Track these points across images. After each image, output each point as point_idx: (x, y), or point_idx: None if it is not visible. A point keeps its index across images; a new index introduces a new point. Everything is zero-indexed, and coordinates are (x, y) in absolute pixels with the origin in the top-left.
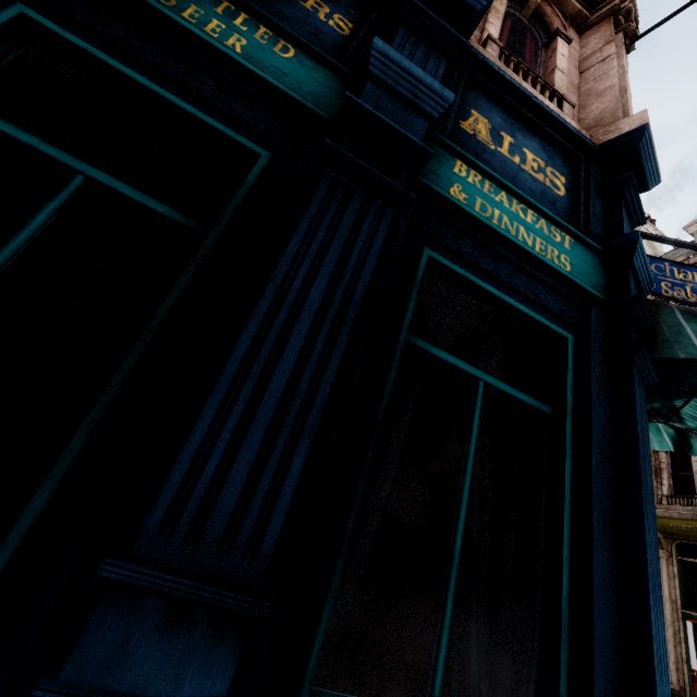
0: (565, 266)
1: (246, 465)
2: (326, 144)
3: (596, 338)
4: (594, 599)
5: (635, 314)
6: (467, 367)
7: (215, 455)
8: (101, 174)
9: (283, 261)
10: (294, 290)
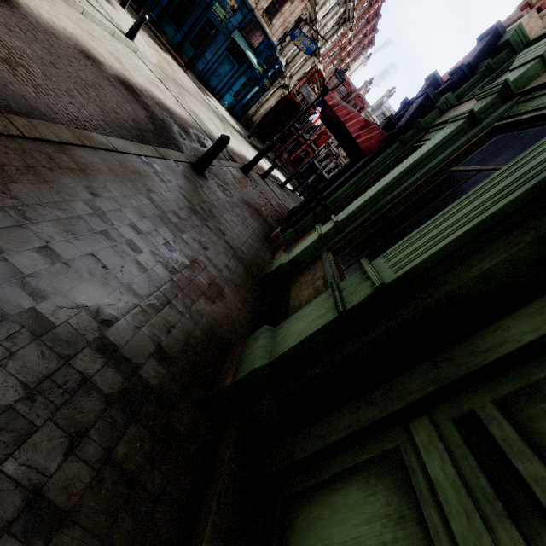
0: (224, 20)
1: (187, 27)
2: (199, 3)
3: (222, 30)
4: (206, 50)
5: (227, 28)
6: (207, 29)
7: (186, 25)
8: (188, 4)
9: (193, 14)
10: (193, 16)
